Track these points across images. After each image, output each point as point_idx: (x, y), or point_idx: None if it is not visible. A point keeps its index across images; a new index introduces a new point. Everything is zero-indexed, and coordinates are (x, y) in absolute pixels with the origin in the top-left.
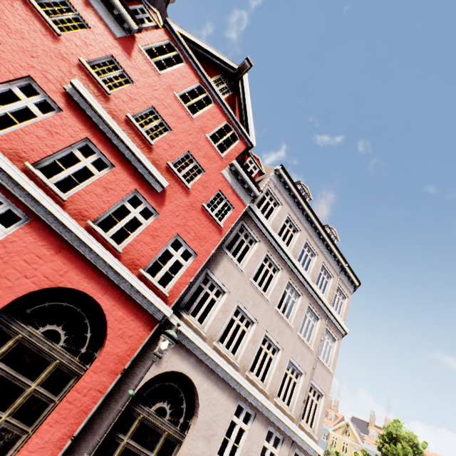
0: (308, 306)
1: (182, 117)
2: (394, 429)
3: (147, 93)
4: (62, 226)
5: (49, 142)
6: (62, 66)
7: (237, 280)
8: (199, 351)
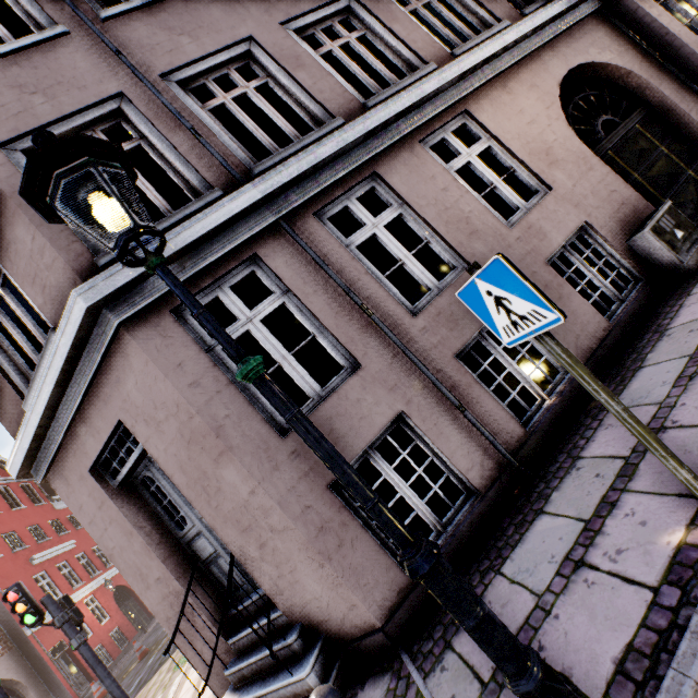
0: None
1: None
2: None
3: None
4: None
5: None
6: None
7: None
8: None
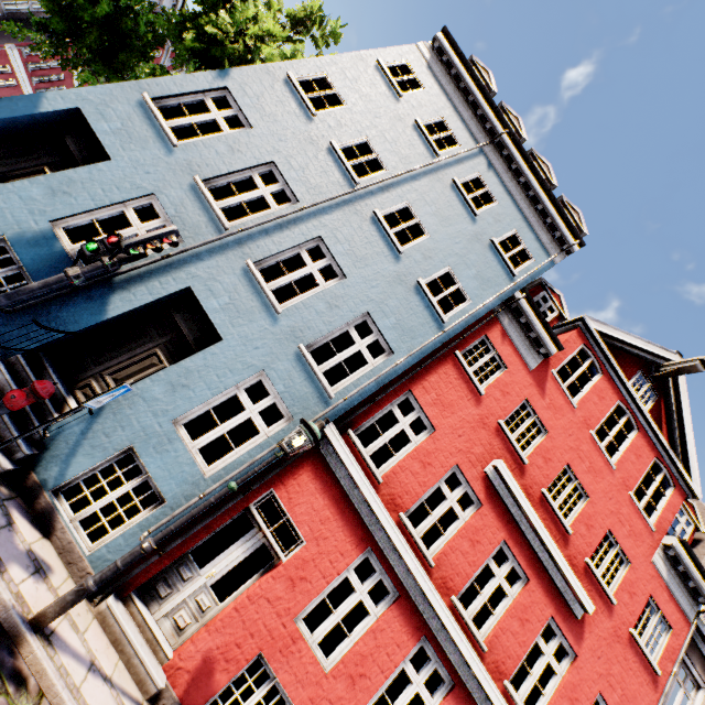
0: None
1: (600, 469)
2: None
3: (561, 444)
4: (483, 696)
5: (470, 558)
6: (482, 437)
7: None
8: None
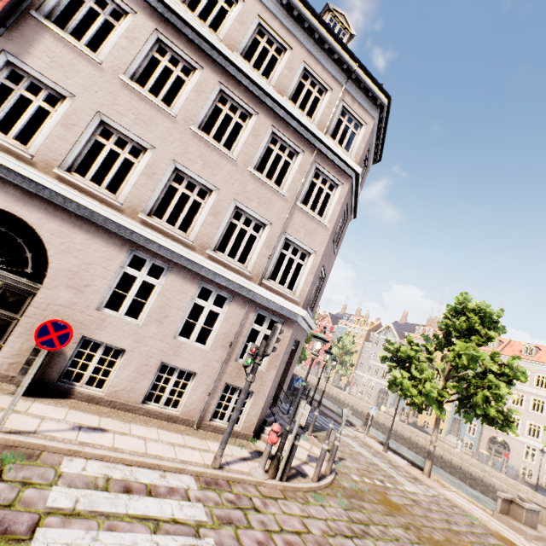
0: (274, 134)
1: None
2: (460, 303)
3: None
4: None
5: None
6: None
7: (88, 77)
8: (21, 178)
